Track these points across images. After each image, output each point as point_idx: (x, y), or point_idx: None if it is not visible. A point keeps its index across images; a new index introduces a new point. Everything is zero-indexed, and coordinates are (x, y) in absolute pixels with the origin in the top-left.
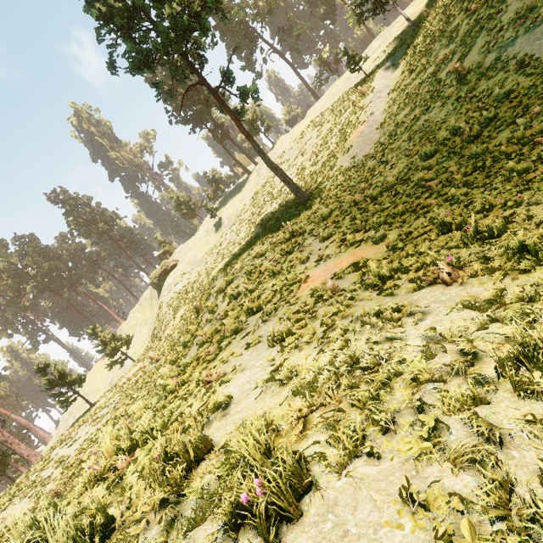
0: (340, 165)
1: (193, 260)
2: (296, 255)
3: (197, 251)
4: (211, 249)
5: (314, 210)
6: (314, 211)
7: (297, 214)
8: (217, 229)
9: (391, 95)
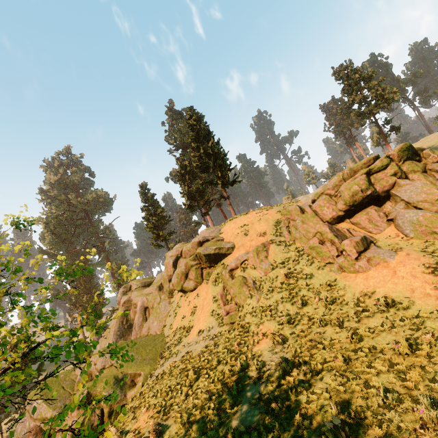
0: None
1: None
2: None
3: None
4: None
5: None
6: None
7: None
8: None
9: None
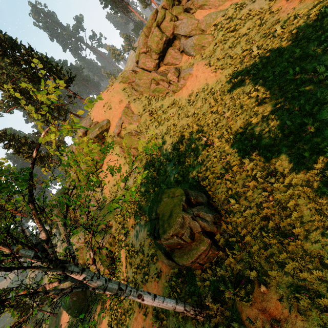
0: None
1: None
2: None
3: None
4: None
5: None
6: None
7: None
8: None
9: None
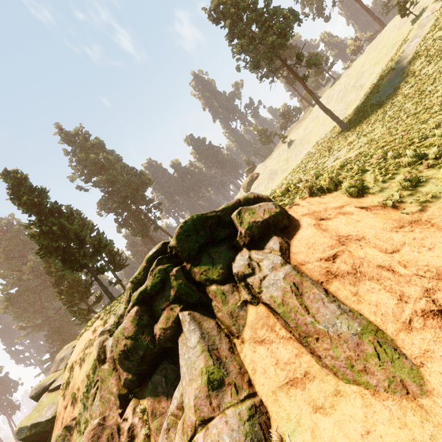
0: (372, 103)
1: (269, 172)
2: (326, 160)
3: (272, 167)
4: (282, 165)
5: (344, 136)
6: (345, 137)
7: (337, 138)
8: (286, 151)
9: (419, 46)
